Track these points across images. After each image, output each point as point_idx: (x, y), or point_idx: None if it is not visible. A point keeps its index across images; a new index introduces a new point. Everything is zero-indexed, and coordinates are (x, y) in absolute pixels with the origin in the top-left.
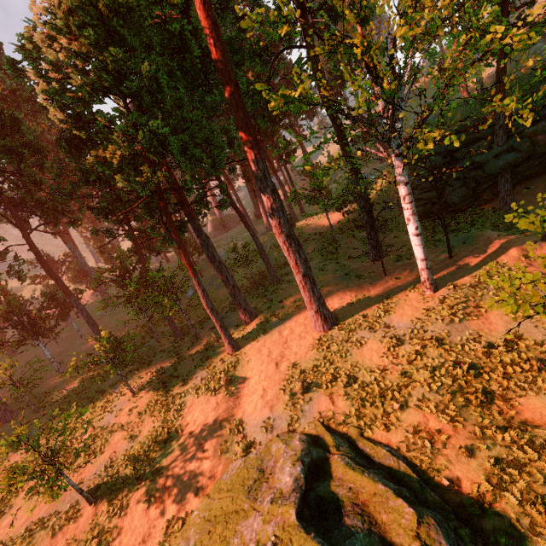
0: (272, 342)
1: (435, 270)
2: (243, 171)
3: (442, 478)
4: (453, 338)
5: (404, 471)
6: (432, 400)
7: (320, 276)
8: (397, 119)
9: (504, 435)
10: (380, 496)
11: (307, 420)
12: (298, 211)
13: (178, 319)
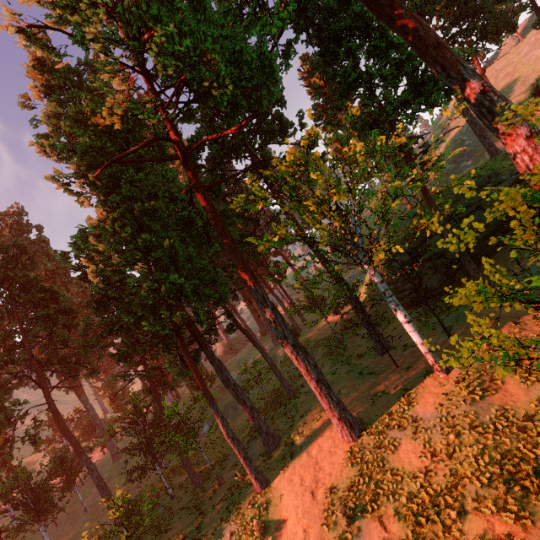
0: (302, 466)
1: (440, 351)
2: (243, 296)
3: None
4: (482, 418)
5: None
6: (488, 497)
7: (335, 381)
8: None
9: None
10: None
11: None
12: (299, 321)
13: (195, 463)
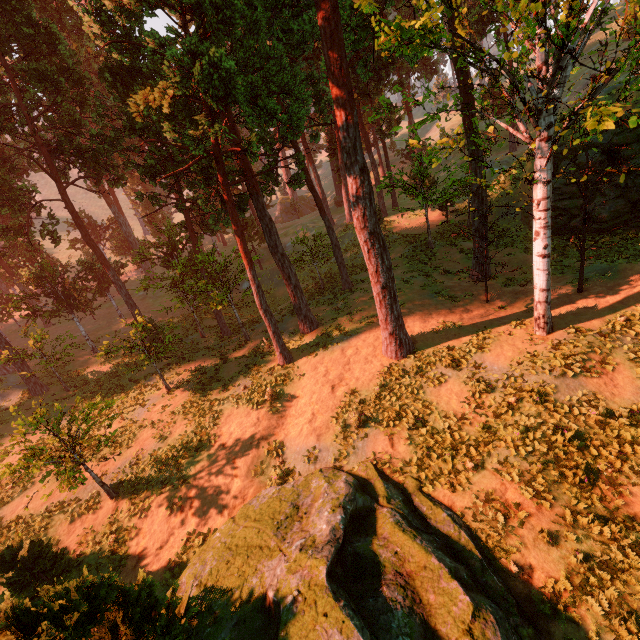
0: (331, 360)
1: (555, 304)
2: (328, 142)
3: (510, 562)
4: (560, 396)
5: (465, 544)
6: (516, 467)
7: (403, 290)
8: (558, 84)
9: (603, 529)
10: (430, 571)
11: (358, 458)
12: (389, 203)
13: (228, 314)
